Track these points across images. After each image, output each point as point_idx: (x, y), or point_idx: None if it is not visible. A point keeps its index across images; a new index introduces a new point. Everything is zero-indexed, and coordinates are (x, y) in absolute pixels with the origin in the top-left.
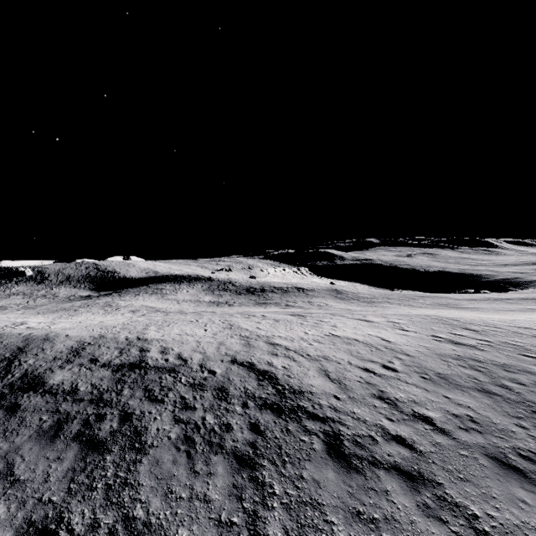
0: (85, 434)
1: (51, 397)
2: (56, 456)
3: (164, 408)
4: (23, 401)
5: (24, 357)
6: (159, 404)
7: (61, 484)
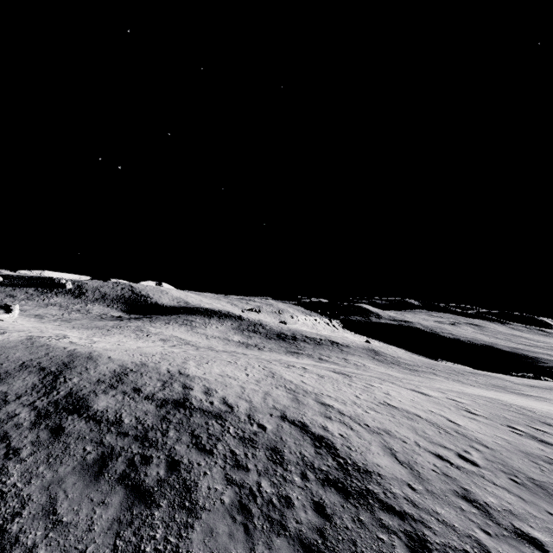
0: (130, 477)
1: (95, 425)
2: (100, 498)
3: (214, 461)
4: (67, 424)
5: (69, 373)
6: (208, 455)
7: (106, 537)
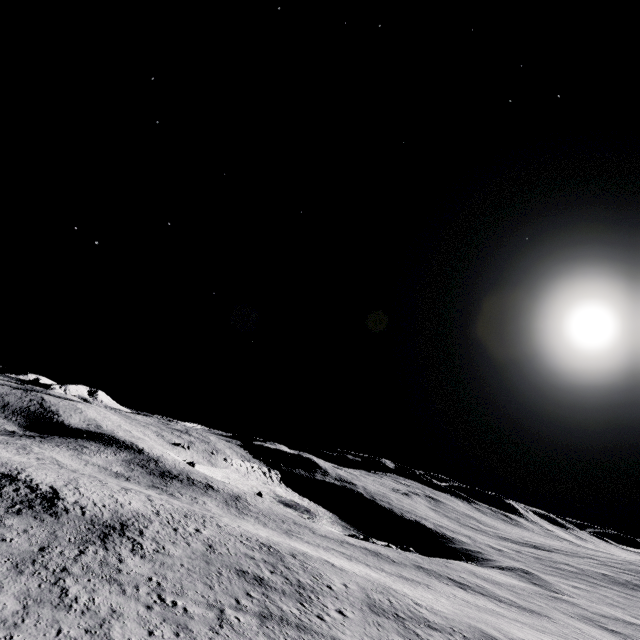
0: None
1: None
2: None
3: (12, 487)
4: None
5: None
6: (12, 486)
7: None
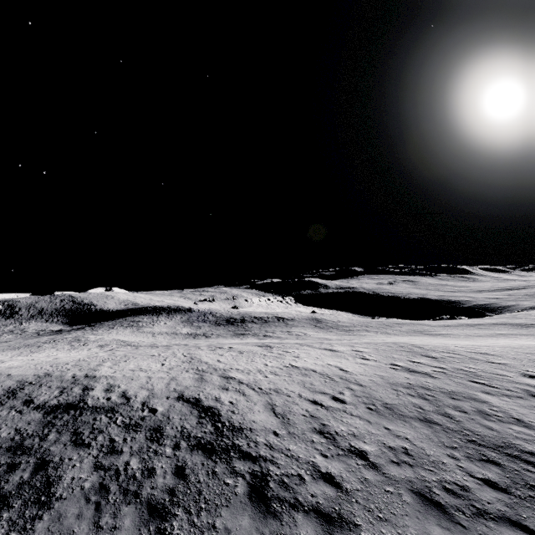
0: None
1: None
2: None
3: (88, 453)
4: None
5: None
6: (84, 448)
7: None
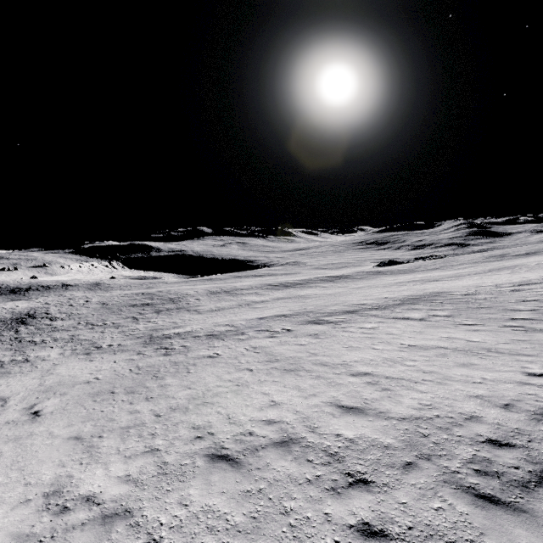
0: None
1: None
2: None
3: None
4: None
5: None
6: None
7: None
